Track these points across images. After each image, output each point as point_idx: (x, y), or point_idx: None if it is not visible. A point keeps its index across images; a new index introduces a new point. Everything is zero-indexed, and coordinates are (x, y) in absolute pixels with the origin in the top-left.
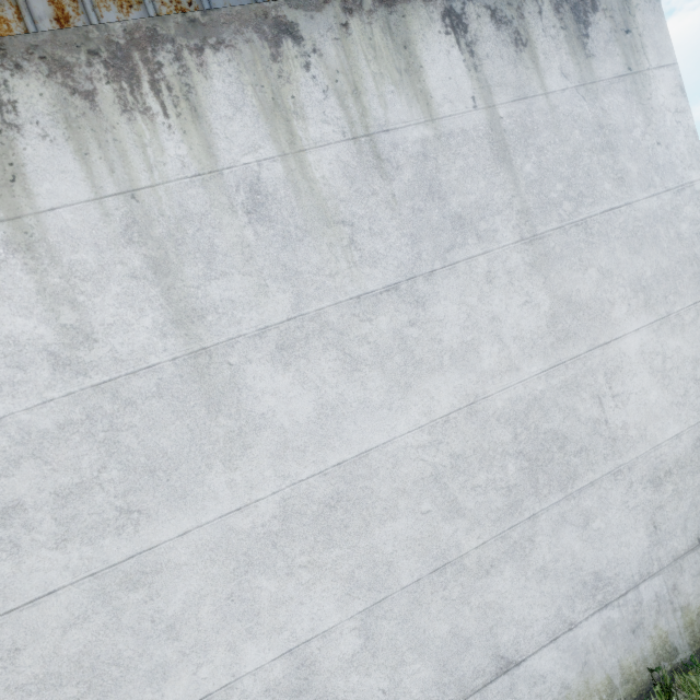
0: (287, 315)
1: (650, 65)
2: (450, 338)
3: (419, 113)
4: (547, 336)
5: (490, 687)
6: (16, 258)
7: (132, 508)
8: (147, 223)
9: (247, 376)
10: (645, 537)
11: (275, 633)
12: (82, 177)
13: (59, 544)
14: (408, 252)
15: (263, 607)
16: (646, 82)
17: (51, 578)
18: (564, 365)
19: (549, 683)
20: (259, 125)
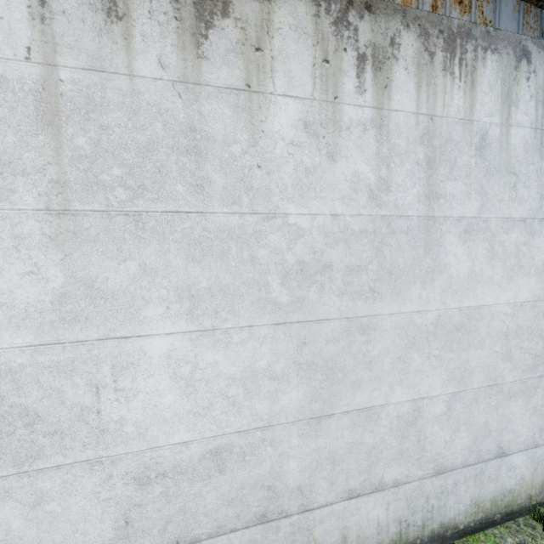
0: (473, 214)
1: None
2: (538, 260)
3: None
4: None
5: (490, 462)
6: (373, 131)
7: (375, 289)
8: (432, 136)
9: (446, 240)
10: None
11: (411, 387)
12: (414, 98)
13: (340, 294)
14: (536, 203)
15: (411, 370)
16: None
17: (331, 311)
18: None
19: (516, 472)
20: (497, 103)
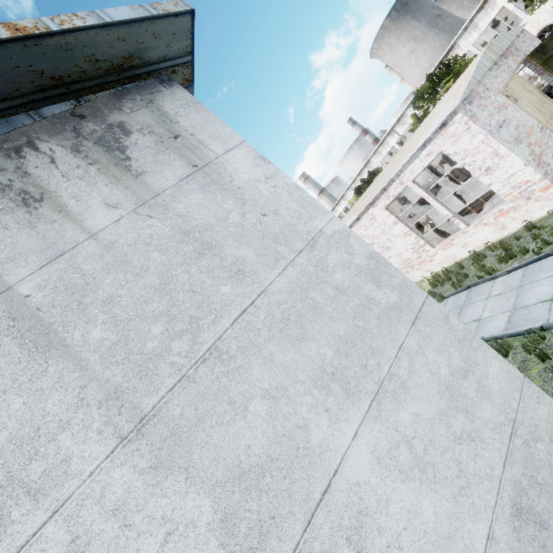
0: None
1: (216, 153)
2: None
3: None
4: None
5: None
6: None
7: None
8: None
9: None
10: None
11: None
12: None
13: None
14: None
15: None
16: (221, 169)
17: None
18: None
19: None
20: None
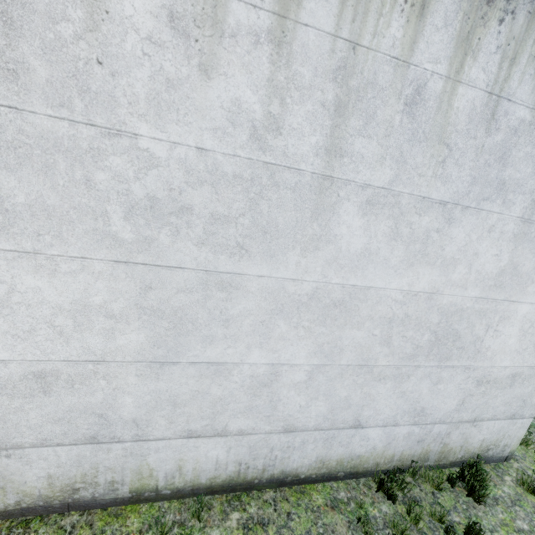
0: (383, 184)
1: None
2: (449, 251)
3: (533, 100)
4: (491, 280)
5: (344, 430)
6: (268, 47)
7: (244, 246)
8: (350, 73)
9: (342, 208)
10: (455, 405)
11: (271, 352)
12: (335, 13)
13: (199, 244)
14: (465, 187)
15: (274, 336)
16: None
17: (186, 260)
18: (487, 301)
19: (369, 443)
20: (449, 46)
